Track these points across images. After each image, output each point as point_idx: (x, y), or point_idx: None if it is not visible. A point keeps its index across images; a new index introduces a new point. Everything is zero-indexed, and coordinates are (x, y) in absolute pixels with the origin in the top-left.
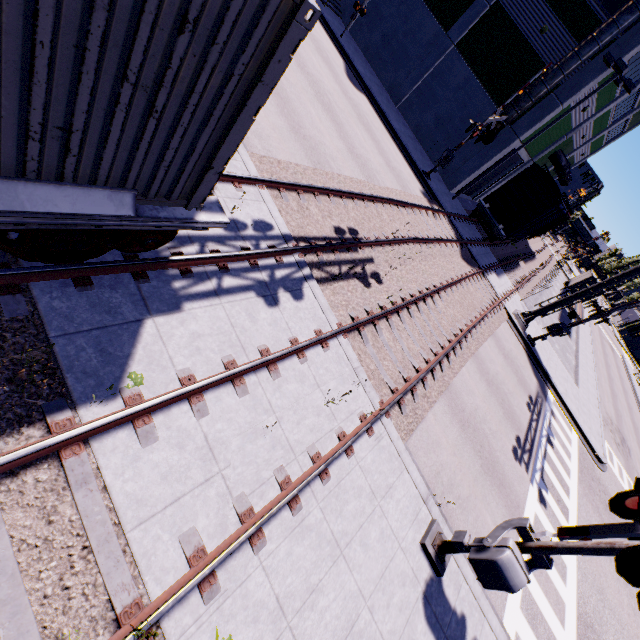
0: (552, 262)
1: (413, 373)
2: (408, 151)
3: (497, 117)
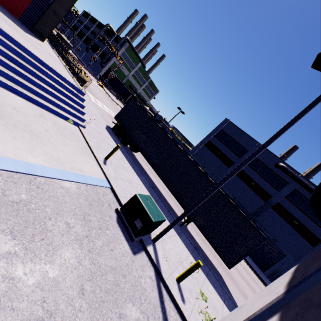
0: None
1: None
2: (83, 64)
3: (97, 56)
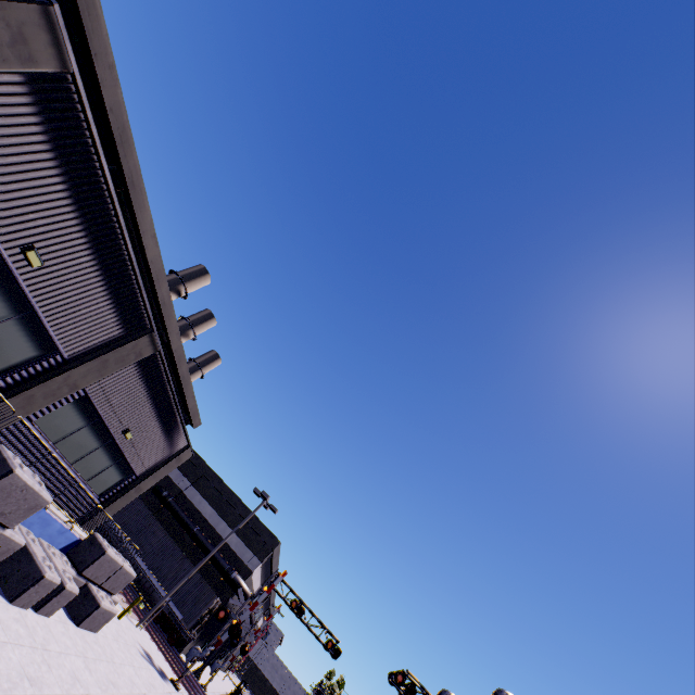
0: None
1: None
2: None
3: None
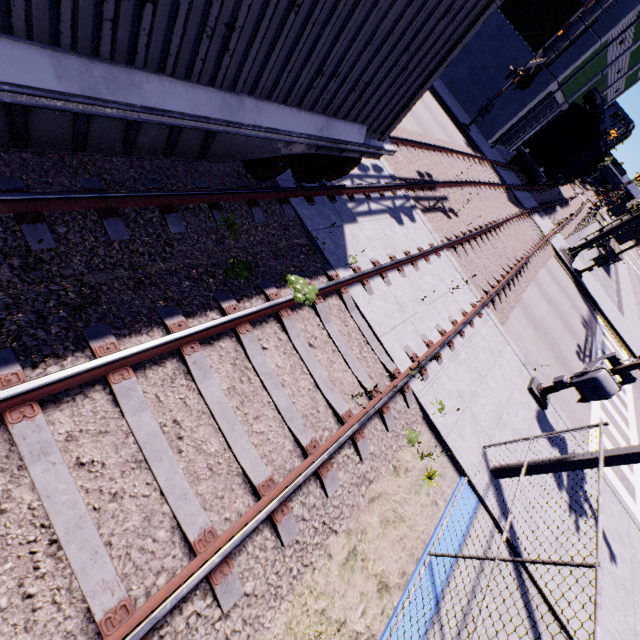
0: (585, 209)
1: (495, 284)
2: (448, 106)
3: (537, 60)
